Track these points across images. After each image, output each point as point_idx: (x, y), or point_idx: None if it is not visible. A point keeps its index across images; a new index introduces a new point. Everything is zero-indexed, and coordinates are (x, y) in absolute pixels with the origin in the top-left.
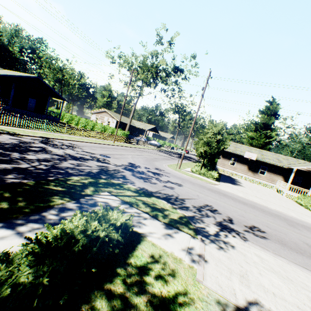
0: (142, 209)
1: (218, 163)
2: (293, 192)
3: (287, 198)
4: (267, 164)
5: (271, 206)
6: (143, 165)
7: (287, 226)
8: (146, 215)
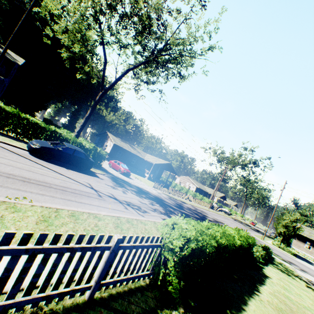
0: None
1: (293, 243)
2: None
3: None
4: None
5: None
6: None
7: None
8: None
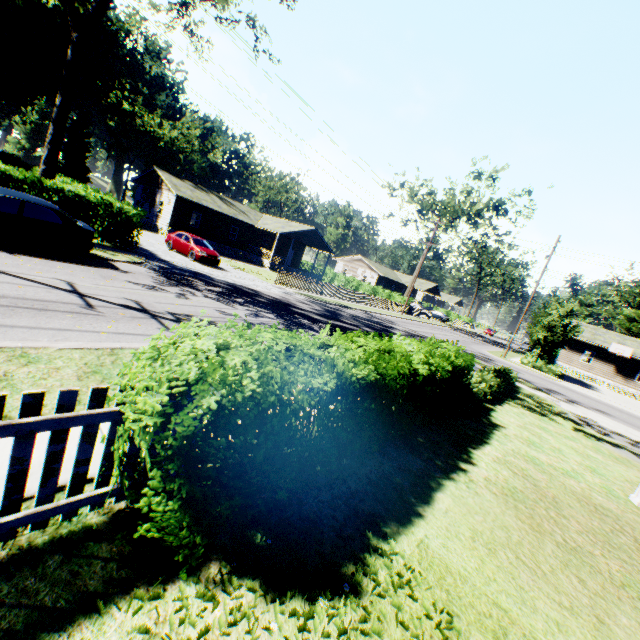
0: None
1: (560, 356)
2: None
3: None
4: None
5: (636, 413)
6: (466, 348)
7: None
8: None
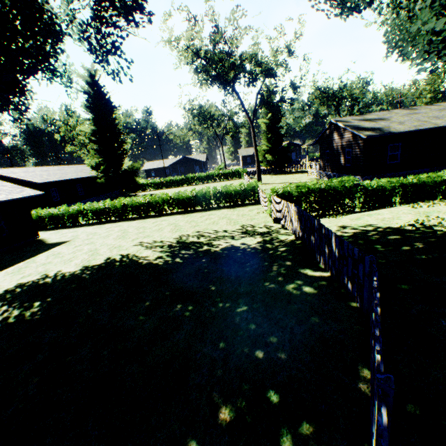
0: None
1: None
2: None
3: None
4: None
5: None
6: None
7: None
8: None
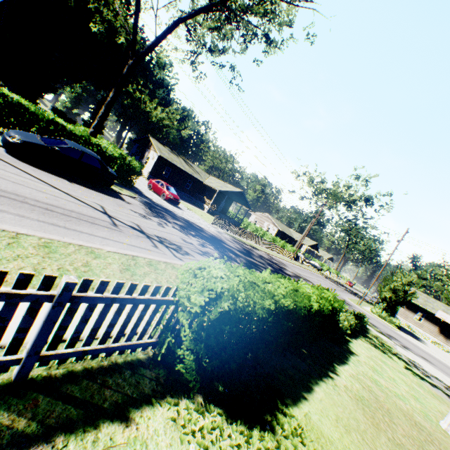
0: None
1: (399, 312)
2: None
3: None
4: None
5: None
6: None
7: None
8: None
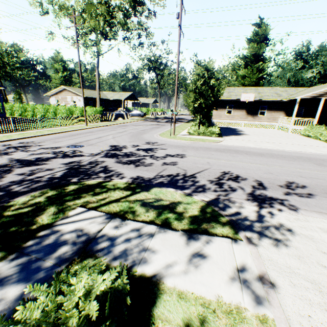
0: (142, 218)
1: (214, 115)
2: (298, 126)
3: (293, 133)
4: (266, 102)
5: (287, 148)
6: (130, 144)
7: (317, 168)
8: (152, 227)
